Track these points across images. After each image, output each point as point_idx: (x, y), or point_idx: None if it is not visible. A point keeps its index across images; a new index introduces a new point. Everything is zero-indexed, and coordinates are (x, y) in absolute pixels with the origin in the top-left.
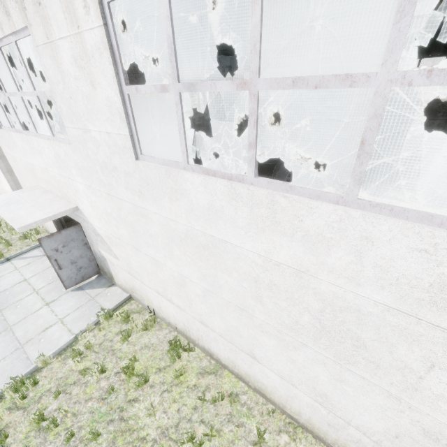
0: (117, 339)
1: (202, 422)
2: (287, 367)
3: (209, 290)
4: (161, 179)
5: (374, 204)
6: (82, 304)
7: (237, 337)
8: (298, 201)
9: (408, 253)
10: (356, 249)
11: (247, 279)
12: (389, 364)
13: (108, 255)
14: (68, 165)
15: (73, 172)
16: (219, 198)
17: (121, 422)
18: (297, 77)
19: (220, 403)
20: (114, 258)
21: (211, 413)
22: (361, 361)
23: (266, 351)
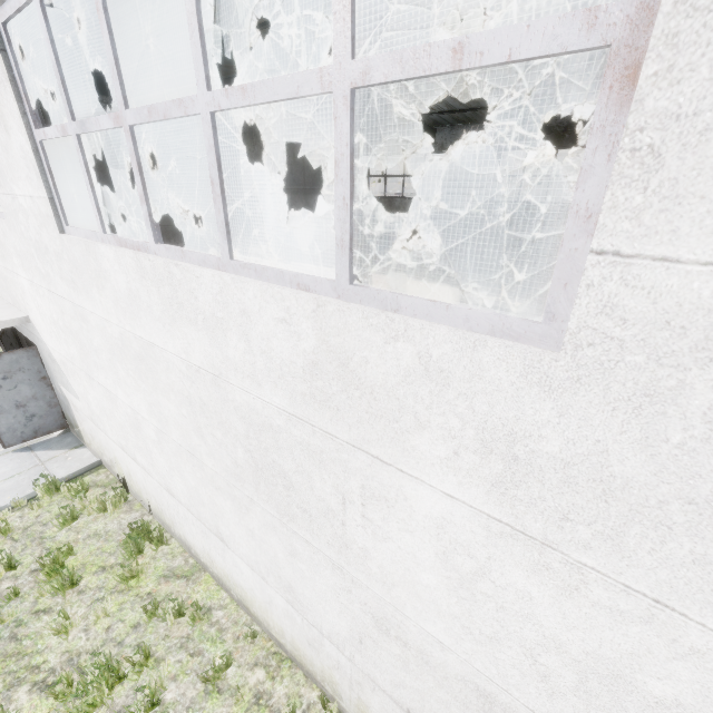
0: (56, 522)
1: (138, 646)
2: (251, 547)
3: (161, 430)
4: (85, 258)
5: (243, 265)
6: (22, 471)
7: (201, 507)
8: (187, 269)
9: (276, 327)
10: (243, 331)
11: (183, 402)
12: (317, 510)
13: (69, 393)
14: (9, 252)
15: (15, 262)
16: (133, 278)
17: (10, 641)
18: (150, 106)
19: (178, 620)
20: (75, 397)
21: (159, 634)
22: (297, 512)
23: (228, 524)
